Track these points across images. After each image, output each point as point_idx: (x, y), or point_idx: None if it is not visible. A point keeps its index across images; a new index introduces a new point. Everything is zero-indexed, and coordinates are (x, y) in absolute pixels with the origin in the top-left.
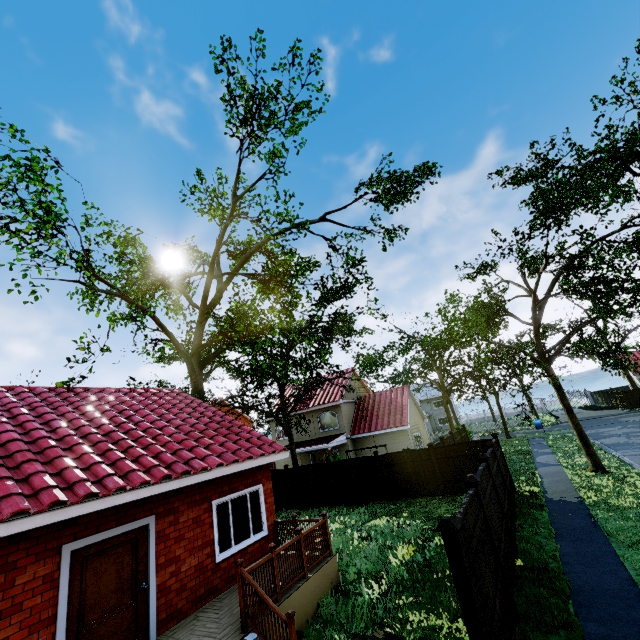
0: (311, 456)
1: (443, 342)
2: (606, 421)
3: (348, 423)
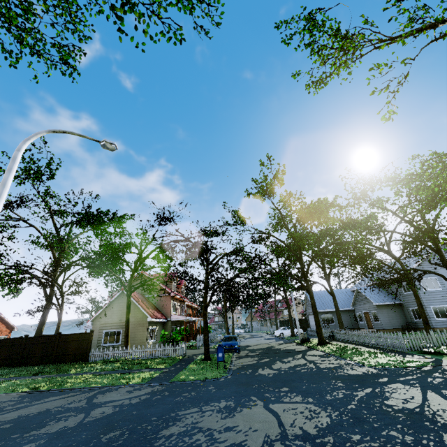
0: None
1: None
2: (283, 394)
3: None
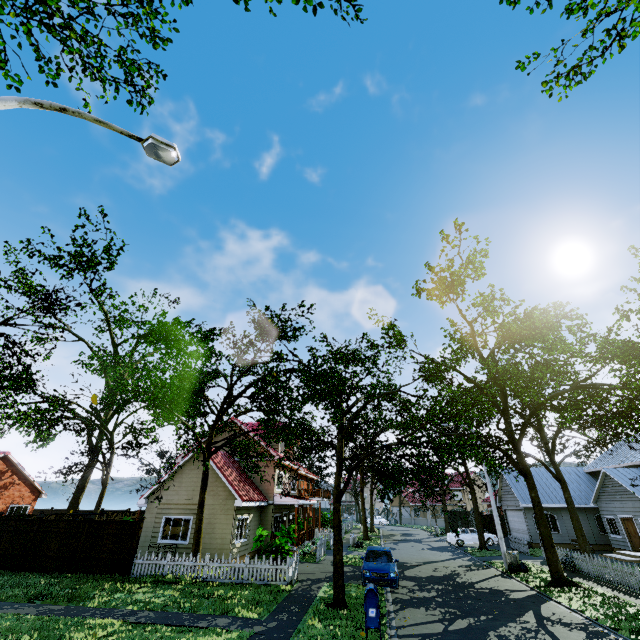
0: None
1: None
2: None
3: None
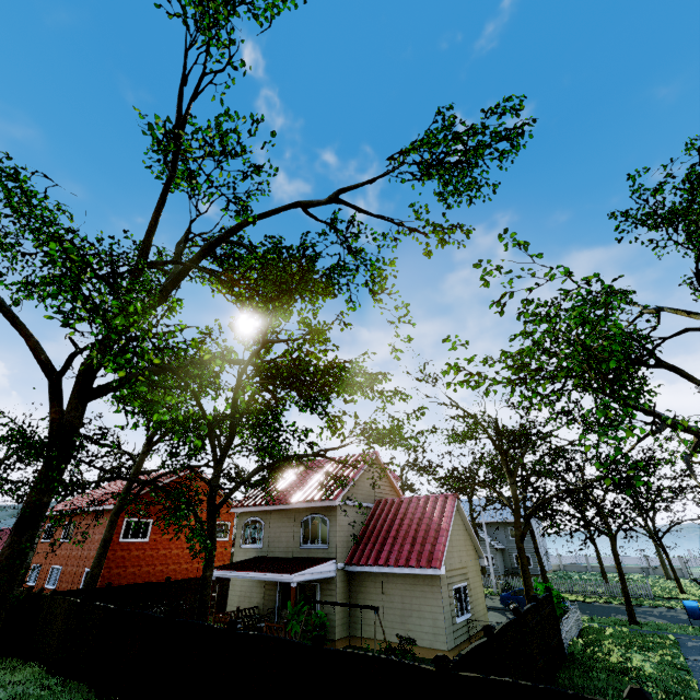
0: (279, 587)
1: (495, 384)
2: None
3: (346, 541)
